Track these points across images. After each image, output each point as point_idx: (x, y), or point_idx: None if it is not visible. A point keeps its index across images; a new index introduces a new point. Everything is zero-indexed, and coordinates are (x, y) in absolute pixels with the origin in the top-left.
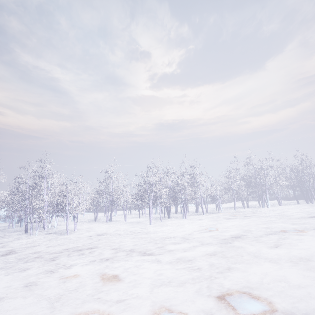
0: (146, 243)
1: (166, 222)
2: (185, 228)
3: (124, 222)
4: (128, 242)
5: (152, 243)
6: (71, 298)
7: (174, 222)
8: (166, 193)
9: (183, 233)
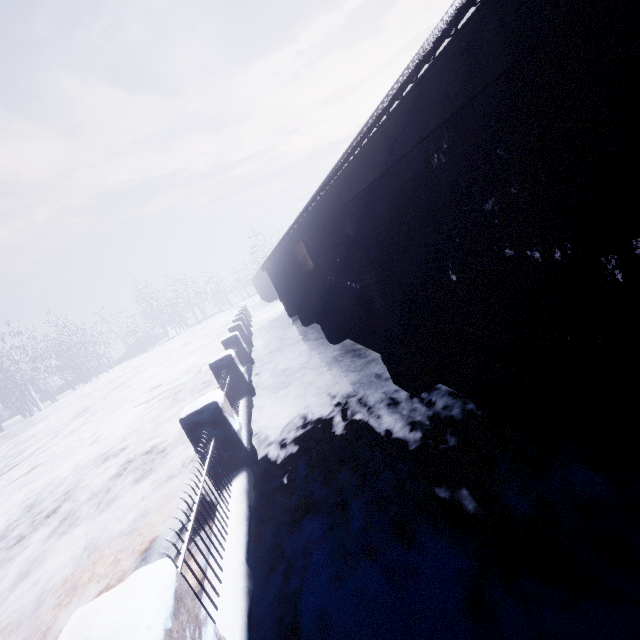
0: None
1: None
2: None
3: None
4: None
5: None
6: (38, 476)
7: None
8: None
9: None
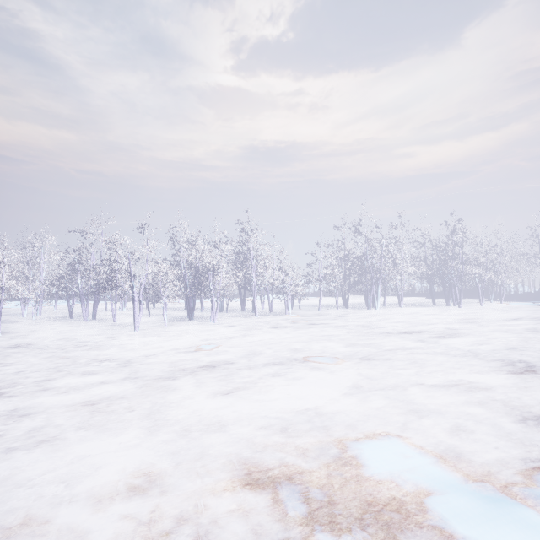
0: (44, 370)
1: (173, 327)
2: (173, 342)
3: (111, 323)
4: (21, 366)
5: (54, 371)
6: None
7: (183, 329)
8: (191, 277)
9: (149, 352)
